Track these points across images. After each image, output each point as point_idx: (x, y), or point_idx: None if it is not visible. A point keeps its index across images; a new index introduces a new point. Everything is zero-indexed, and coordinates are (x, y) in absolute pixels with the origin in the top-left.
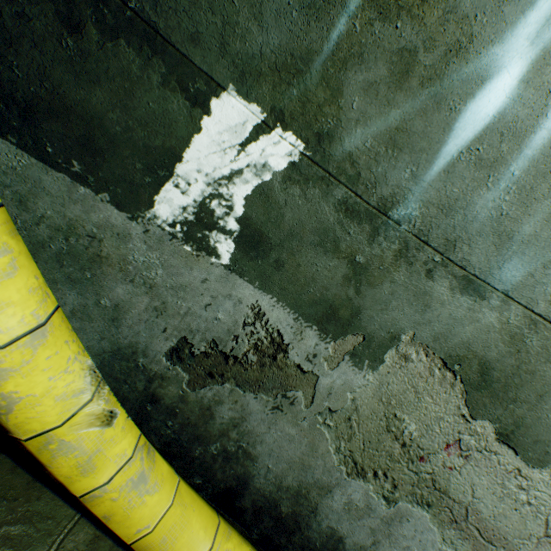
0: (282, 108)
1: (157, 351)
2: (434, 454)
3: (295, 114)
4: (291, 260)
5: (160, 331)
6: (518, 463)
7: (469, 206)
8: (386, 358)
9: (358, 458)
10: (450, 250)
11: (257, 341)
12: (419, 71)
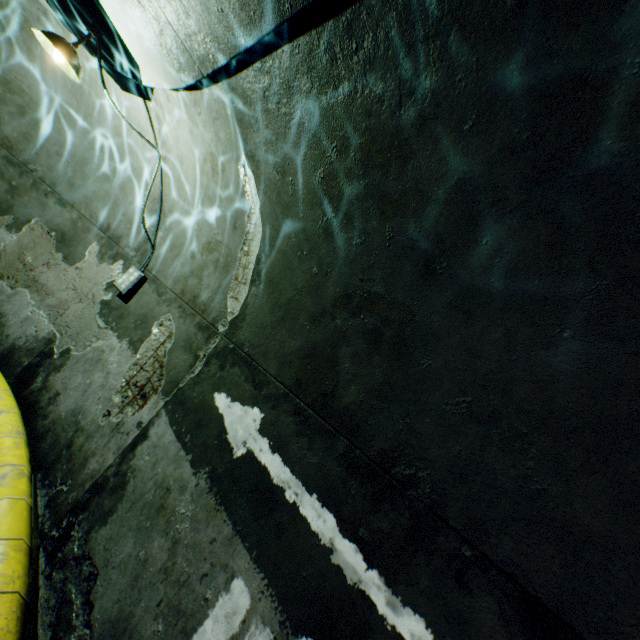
0: None
1: None
2: (38, 268)
3: None
4: None
5: None
6: (67, 267)
7: (59, 170)
8: (25, 229)
9: (3, 271)
10: (55, 187)
11: None
12: (29, 115)
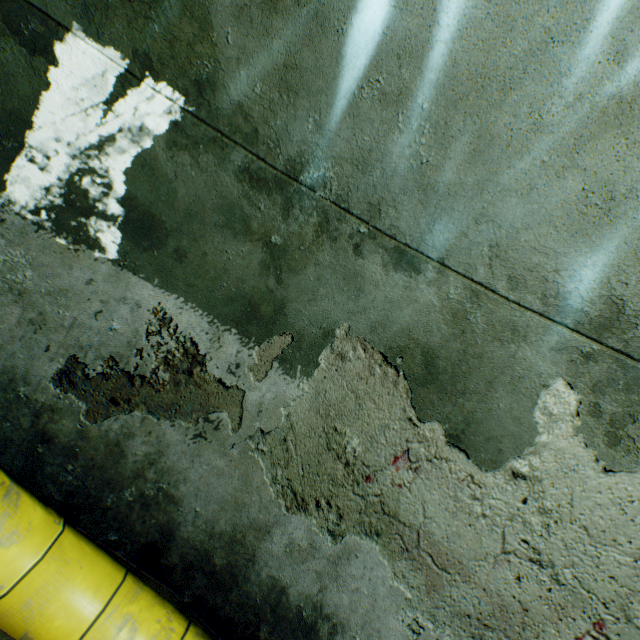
0: (147, 50)
1: (42, 376)
2: (381, 471)
3: (165, 59)
4: (195, 248)
5: (42, 351)
6: (471, 468)
7: (386, 157)
8: (321, 360)
9: (298, 487)
10: (376, 217)
11: (168, 354)
12: None
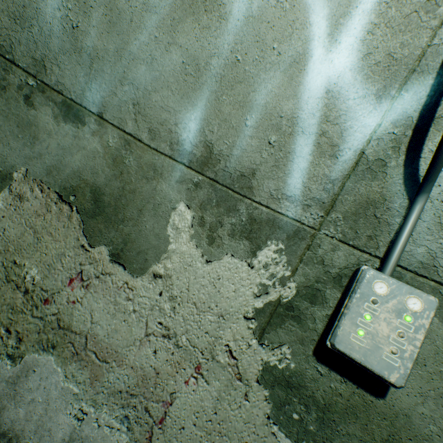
0: None
1: None
2: (59, 293)
3: None
4: None
5: None
6: (127, 277)
7: (41, 16)
8: None
9: None
10: (43, 73)
11: None
12: None
